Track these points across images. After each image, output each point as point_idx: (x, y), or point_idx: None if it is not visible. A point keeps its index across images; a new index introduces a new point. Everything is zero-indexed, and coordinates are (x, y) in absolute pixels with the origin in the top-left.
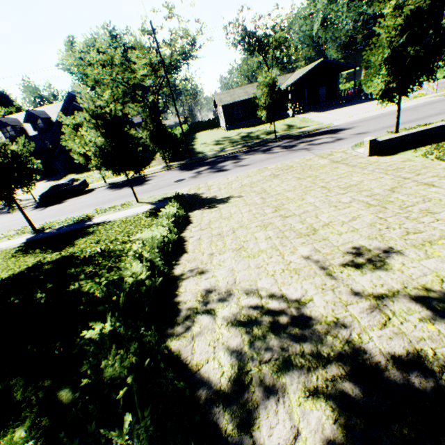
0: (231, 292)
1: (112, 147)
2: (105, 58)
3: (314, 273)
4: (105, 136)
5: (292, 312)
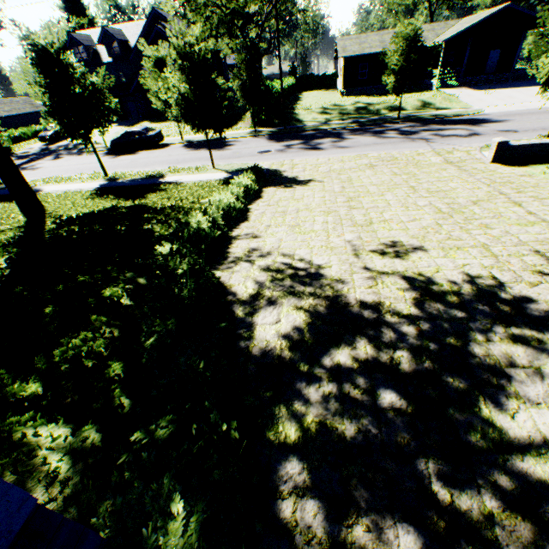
0: (272, 253)
1: (195, 97)
2: None
3: (345, 252)
4: (189, 83)
5: (311, 271)
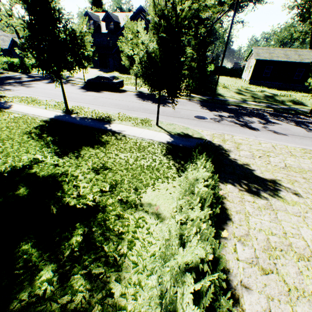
0: None
1: (161, 58)
2: None
3: None
4: (160, 42)
5: None
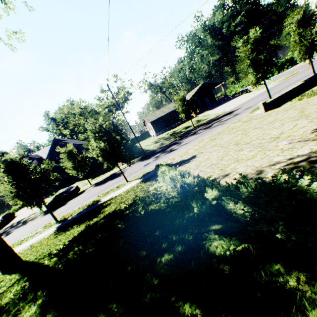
0: (260, 169)
1: (109, 147)
2: (81, 110)
3: (304, 143)
4: (104, 142)
5: (315, 155)
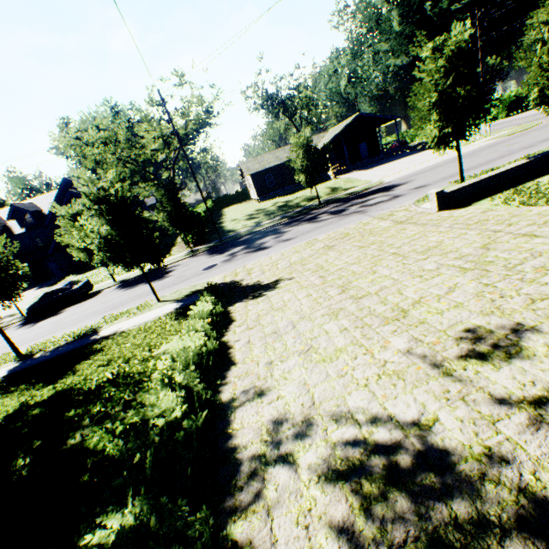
0: (311, 420)
1: (121, 235)
2: (107, 135)
3: (426, 375)
4: (111, 223)
5: (414, 445)
